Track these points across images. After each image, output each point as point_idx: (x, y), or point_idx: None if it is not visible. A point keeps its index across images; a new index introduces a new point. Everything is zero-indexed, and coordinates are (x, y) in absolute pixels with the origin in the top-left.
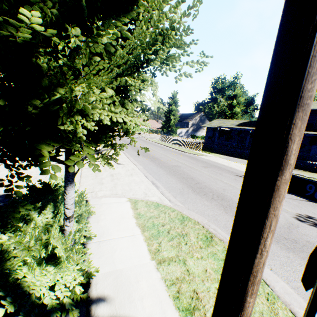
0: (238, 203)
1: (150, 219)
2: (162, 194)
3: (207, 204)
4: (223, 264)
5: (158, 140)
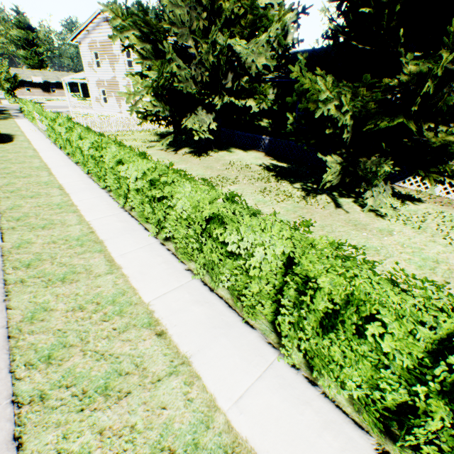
0: None
1: None
2: None
3: None
4: None
5: None
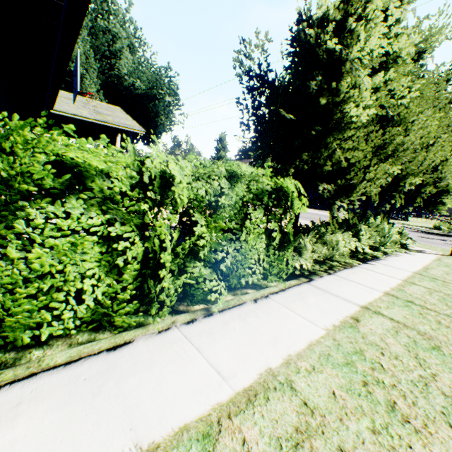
0: None
1: None
2: None
3: None
4: None
5: None
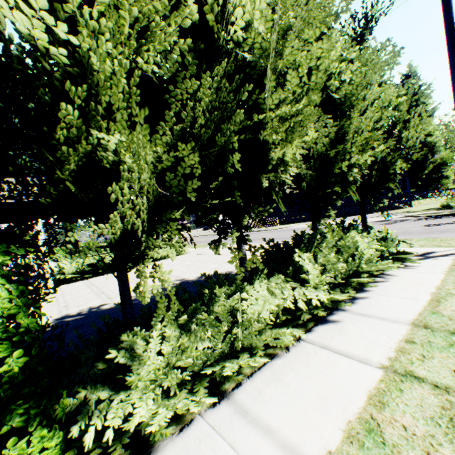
0: None
1: None
2: None
3: None
4: None
5: (211, 233)
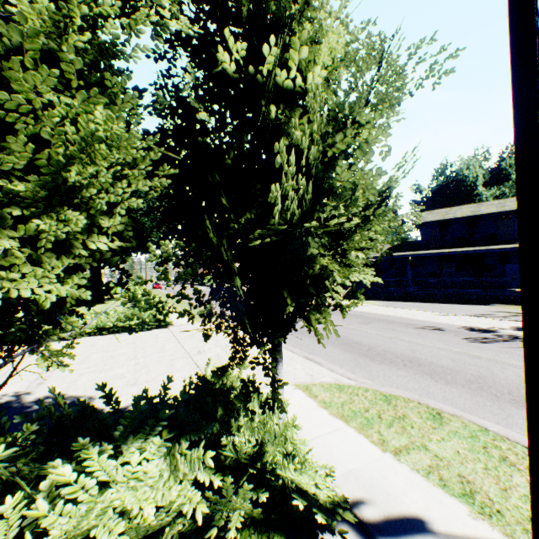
0: (525, 327)
1: (344, 406)
2: (332, 371)
3: (403, 374)
4: (525, 382)
5: None
